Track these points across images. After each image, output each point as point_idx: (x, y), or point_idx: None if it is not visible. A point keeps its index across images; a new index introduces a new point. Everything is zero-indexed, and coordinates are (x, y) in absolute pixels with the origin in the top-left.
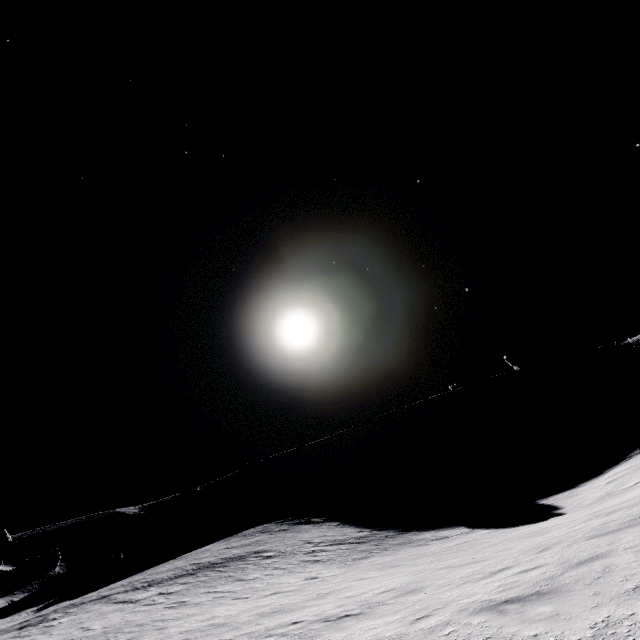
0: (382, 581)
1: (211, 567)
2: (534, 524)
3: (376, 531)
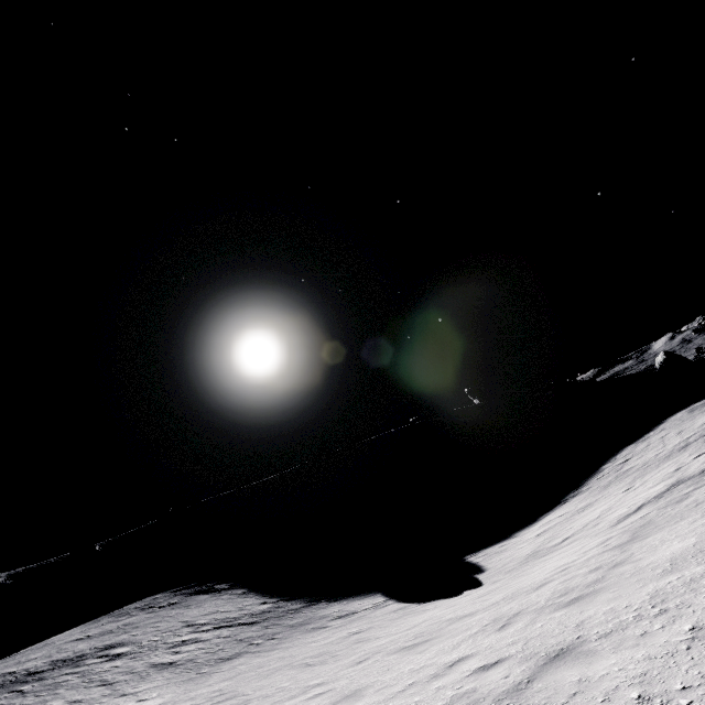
0: None
1: (19, 682)
2: (446, 600)
3: (282, 602)
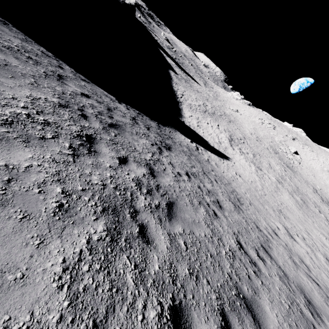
0: (314, 233)
1: None
2: (229, 161)
3: (128, 107)
